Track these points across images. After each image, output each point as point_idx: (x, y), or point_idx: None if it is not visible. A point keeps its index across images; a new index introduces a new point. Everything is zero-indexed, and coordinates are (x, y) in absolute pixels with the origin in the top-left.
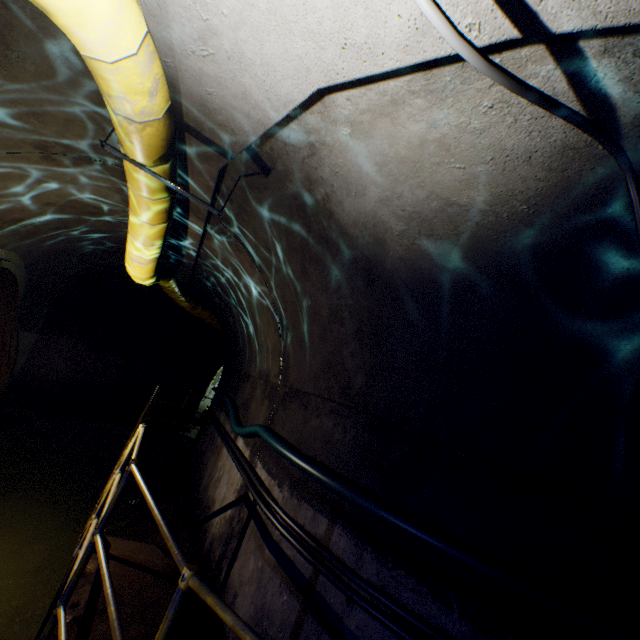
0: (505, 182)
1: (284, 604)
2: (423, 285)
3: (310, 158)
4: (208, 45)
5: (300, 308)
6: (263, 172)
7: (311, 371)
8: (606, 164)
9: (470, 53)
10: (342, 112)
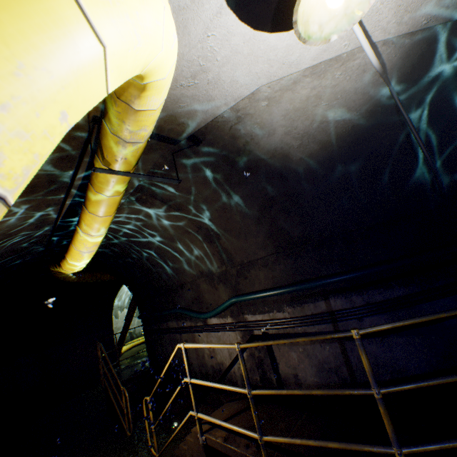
0: (346, 105)
1: (329, 350)
2: (315, 166)
3: (236, 125)
4: (196, 79)
5: (230, 216)
6: (195, 144)
7: (258, 245)
8: (382, 86)
9: (377, 62)
10: (263, 94)
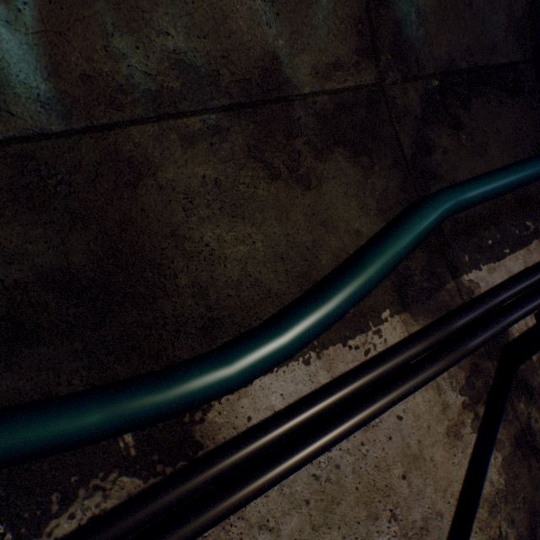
0: None
1: None
2: None
3: None
4: None
5: None
6: None
7: (511, 18)
8: None
9: None
10: None
